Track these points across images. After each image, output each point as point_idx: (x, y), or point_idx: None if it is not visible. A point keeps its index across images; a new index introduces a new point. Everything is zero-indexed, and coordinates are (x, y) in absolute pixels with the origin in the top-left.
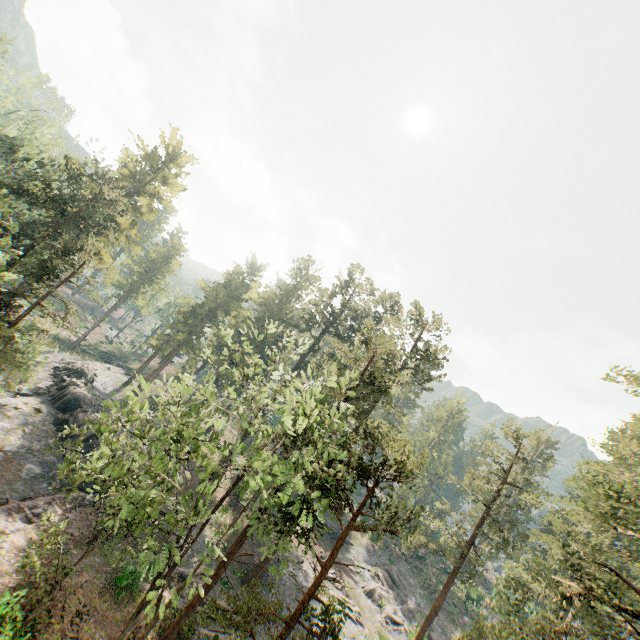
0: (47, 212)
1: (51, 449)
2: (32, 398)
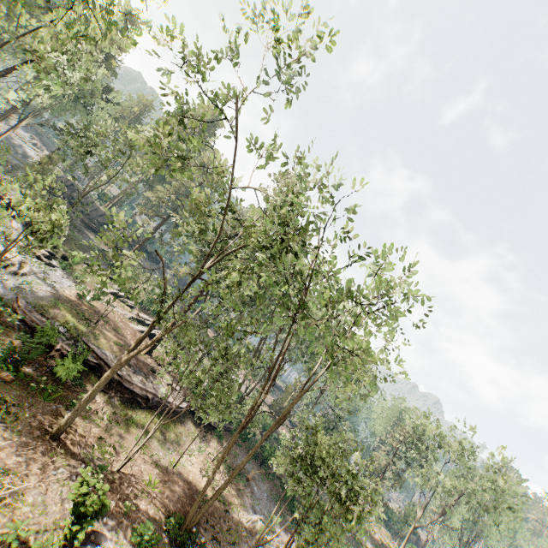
0: None
1: None
2: None
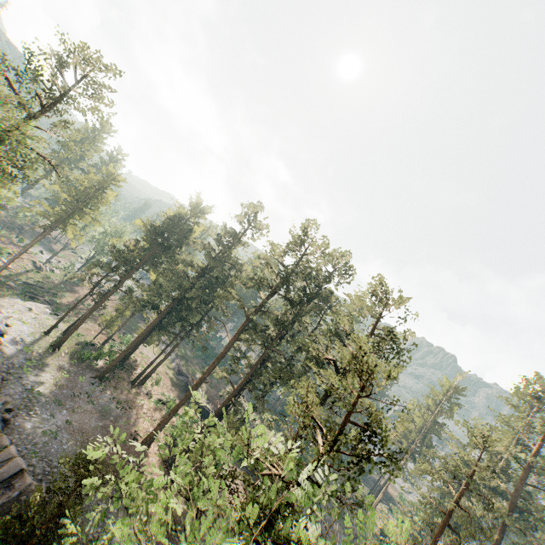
0: None
1: None
2: None
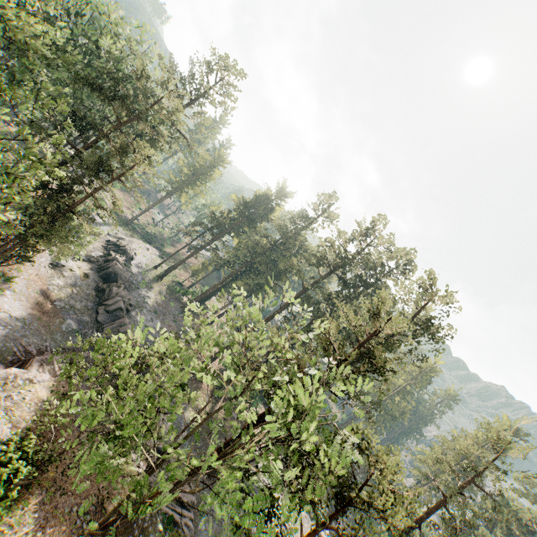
0: (114, 110)
1: (88, 310)
2: (84, 263)
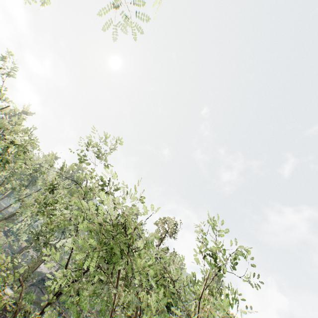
0: None
1: None
2: None
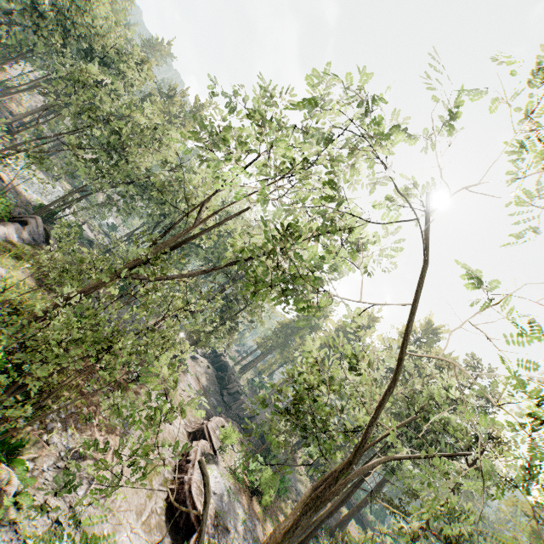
0: None
1: (216, 392)
2: (203, 358)
